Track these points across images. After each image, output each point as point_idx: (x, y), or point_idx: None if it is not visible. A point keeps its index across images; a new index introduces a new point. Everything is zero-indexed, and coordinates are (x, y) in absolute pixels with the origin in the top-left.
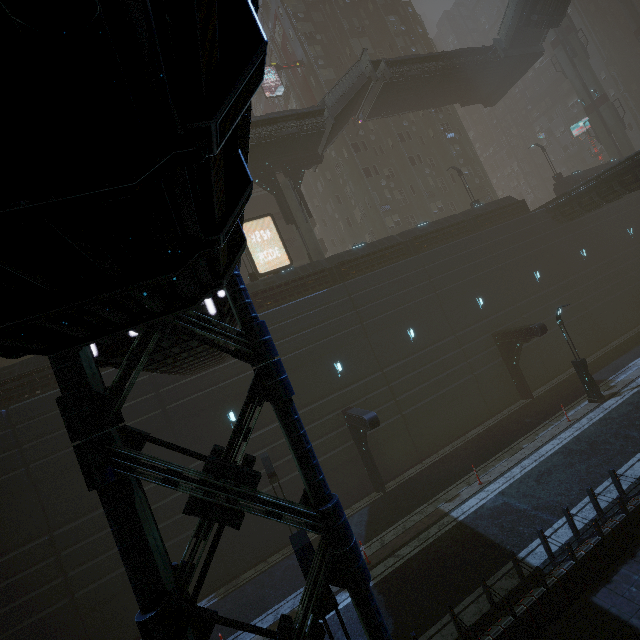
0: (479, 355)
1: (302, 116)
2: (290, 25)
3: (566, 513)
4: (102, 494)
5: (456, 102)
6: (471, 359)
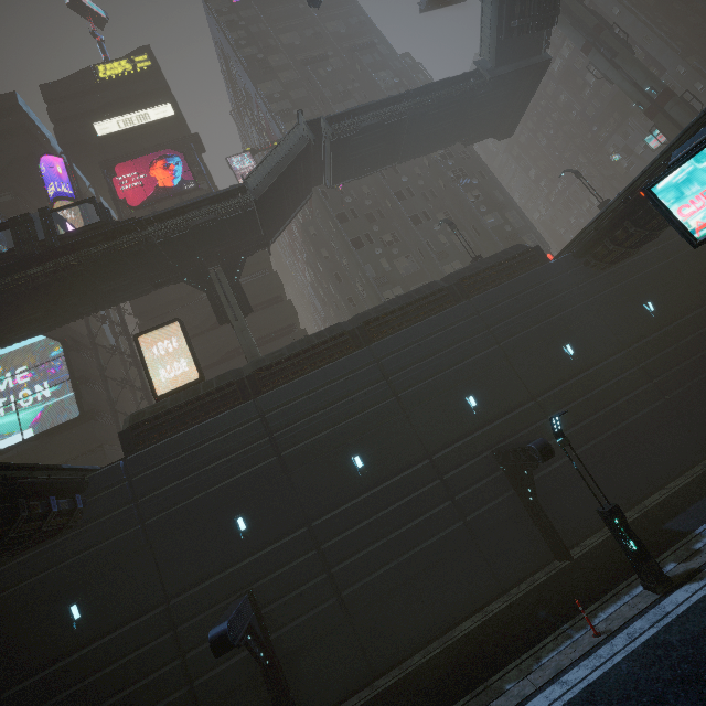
0: (473, 487)
1: (218, 199)
2: (265, 108)
3: None
4: None
5: (453, 143)
6: (459, 495)
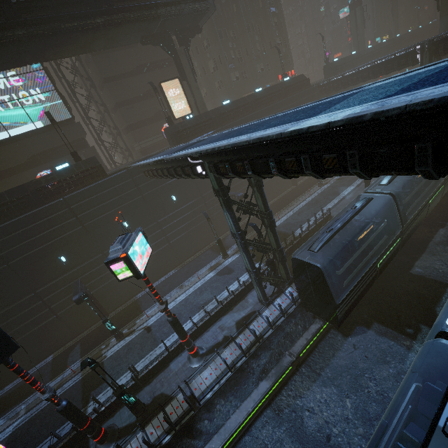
0: None
1: (195, 0)
2: None
3: (308, 220)
4: (230, 209)
5: None
6: None
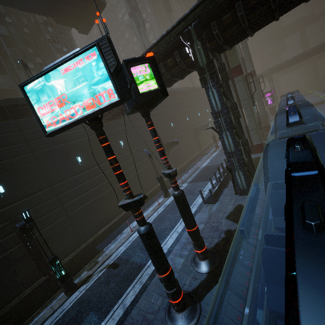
0: None
1: None
2: None
3: None
4: None
5: (46, 15)
6: None
